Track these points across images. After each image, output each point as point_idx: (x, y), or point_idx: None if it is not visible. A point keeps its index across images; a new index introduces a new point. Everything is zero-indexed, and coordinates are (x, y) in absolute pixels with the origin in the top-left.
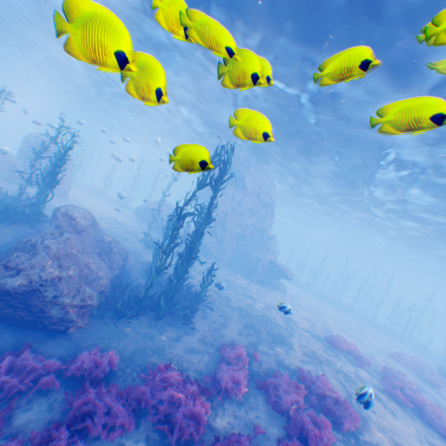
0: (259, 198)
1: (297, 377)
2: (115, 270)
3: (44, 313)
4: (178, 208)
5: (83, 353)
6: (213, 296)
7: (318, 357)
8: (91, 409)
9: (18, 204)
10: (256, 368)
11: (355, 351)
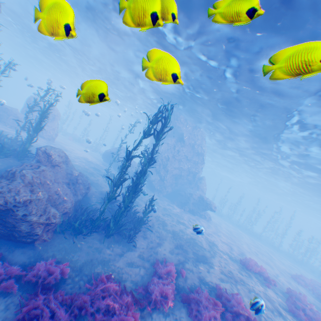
0: (193, 148)
1: (216, 294)
2: (78, 197)
3: (15, 227)
4: (127, 151)
5: (40, 263)
6: (153, 221)
7: (234, 276)
8: (39, 313)
9: (13, 144)
10: (182, 284)
11: (264, 273)
